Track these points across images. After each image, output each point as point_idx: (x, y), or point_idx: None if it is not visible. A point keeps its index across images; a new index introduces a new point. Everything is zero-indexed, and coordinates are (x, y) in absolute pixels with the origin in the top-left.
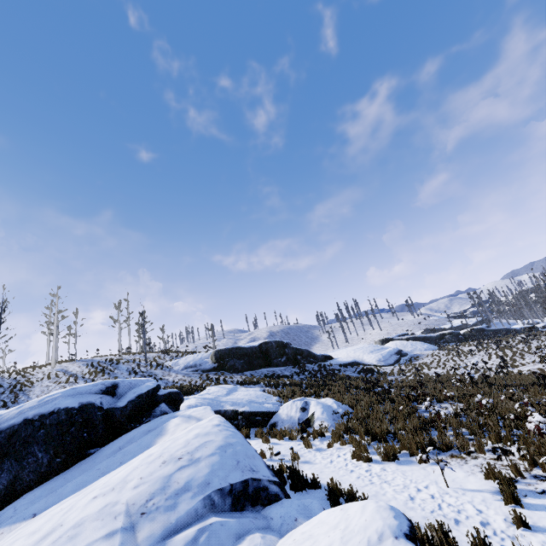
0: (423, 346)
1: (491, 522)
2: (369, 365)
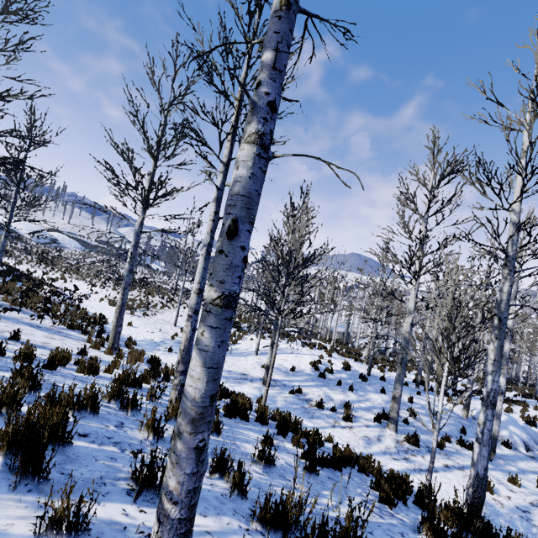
0: (76, 245)
1: (9, 264)
2: (24, 237)
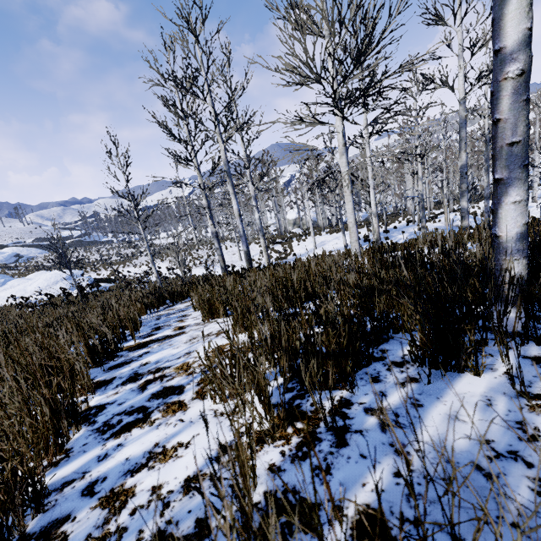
0: (37, 251)
1: None
2: None
